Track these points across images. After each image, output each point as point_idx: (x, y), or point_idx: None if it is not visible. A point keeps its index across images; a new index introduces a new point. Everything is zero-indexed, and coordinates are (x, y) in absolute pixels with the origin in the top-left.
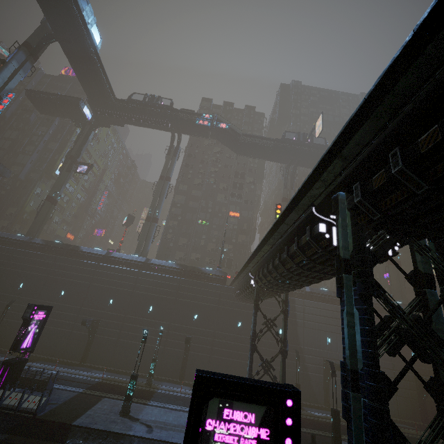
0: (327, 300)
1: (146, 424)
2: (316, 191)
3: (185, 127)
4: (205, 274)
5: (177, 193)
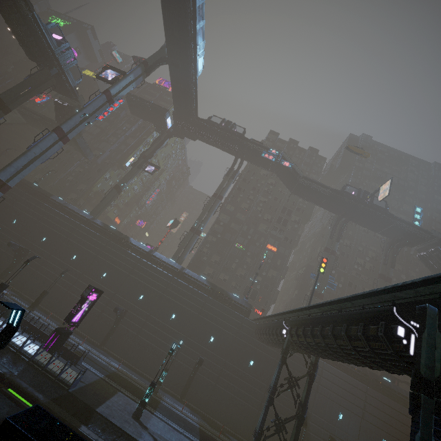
0: (348, 371)
1: (153, 436)
2: (403, 294)
3: (249, 156)
4: (232, 300)
5: (223, 211)
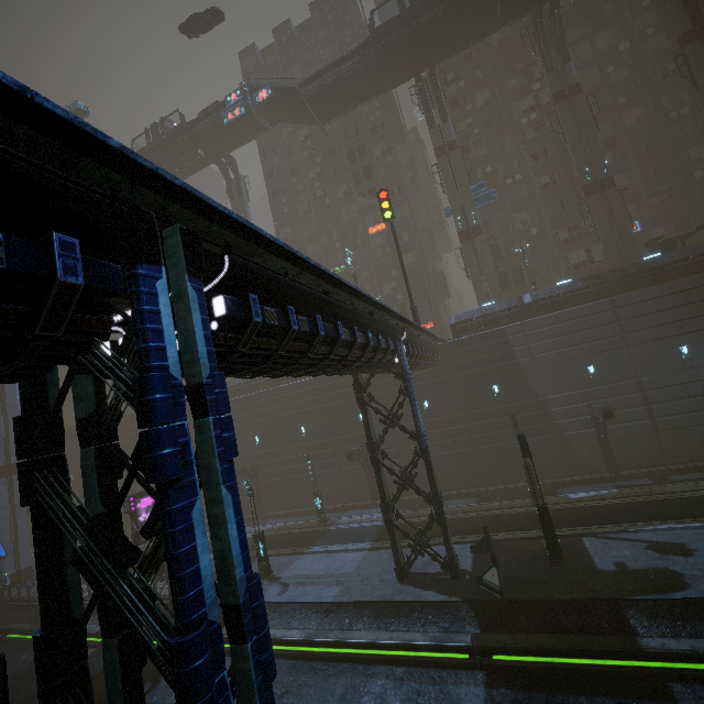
0: (570, 302)
1: (285, 583)
2: None
3: (224, 141)
4: None
5: None
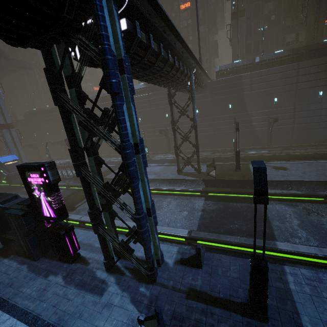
0: (278, 63)
1: None
2: None
3: None
4: None
5: None
